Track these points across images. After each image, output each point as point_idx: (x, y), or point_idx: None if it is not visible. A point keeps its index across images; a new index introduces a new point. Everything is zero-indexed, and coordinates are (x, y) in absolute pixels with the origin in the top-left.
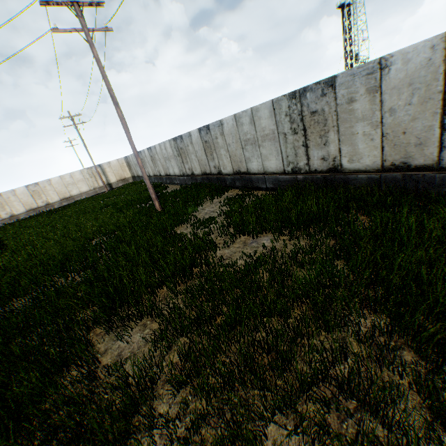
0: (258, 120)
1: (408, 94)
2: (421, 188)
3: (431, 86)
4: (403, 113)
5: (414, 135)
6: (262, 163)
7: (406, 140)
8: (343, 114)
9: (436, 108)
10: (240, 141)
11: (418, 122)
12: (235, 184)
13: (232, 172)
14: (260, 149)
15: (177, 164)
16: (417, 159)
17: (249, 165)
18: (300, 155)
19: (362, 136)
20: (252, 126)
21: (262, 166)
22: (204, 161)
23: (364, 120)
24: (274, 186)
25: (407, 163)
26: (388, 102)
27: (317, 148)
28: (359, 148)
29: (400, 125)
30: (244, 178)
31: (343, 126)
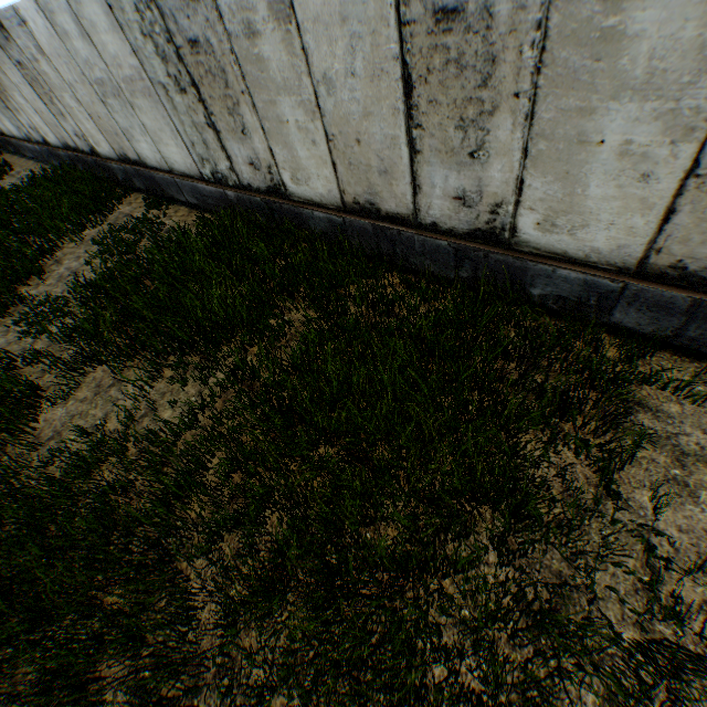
0: (94, 33)
1: (347, 47)
2: (401, 254)
3: (380, 38)
4: (348, 94)
5: (376, 152)
6: (157, 148)
7: (366, 159)
8: (249, 66)
9: (397, 98)
10: (89, 83)
11: (376, 125)
12: (135, 183)
13: (116, 156)
14: (137, 114)
15: (1, 111)
16: (387, 202)
17: (138, 147)
18: (212, 146)
19: (297, 132)
20: (91, 47)
21: (161, 156)
22: (49, 116)
23: (291, 94)
24: (199, 202)
25: (376, 205)
26: (317, 56)
27: (235, 139)
28: (300, 157)
29: (349, 122)
30: (143, 174)
31: (260, 98)
